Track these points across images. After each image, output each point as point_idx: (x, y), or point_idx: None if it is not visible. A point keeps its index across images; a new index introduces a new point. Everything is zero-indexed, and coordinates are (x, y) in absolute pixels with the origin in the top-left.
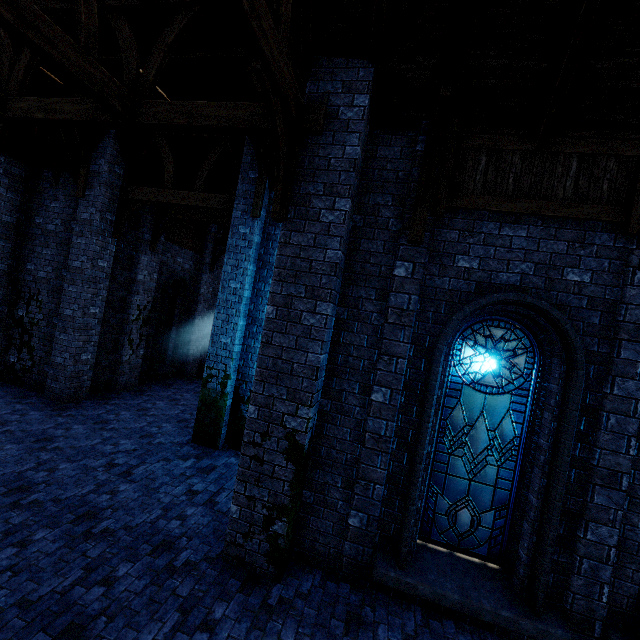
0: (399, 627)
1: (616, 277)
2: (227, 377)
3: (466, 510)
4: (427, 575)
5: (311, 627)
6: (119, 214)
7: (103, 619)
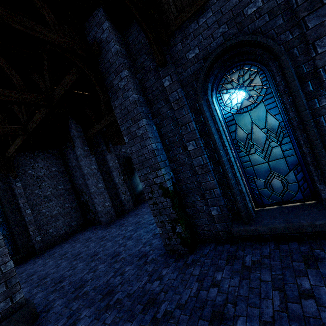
0: (259, 254)
1: None
2: None
3: (275, 179)
4: (263, 222)
5: (208, 266)
6: (89, 145)
7: (120, 286)
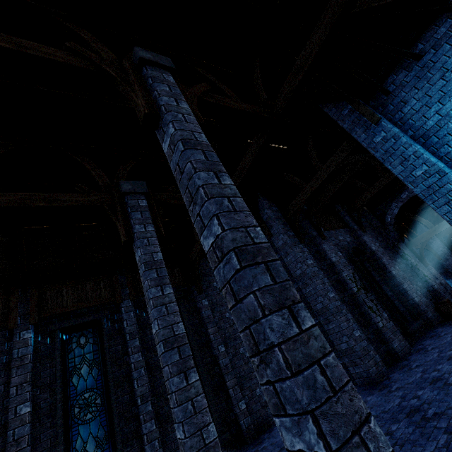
0: None
1: None
2: None
3: None
4: None
5: None
6: (293, 229)
7: None
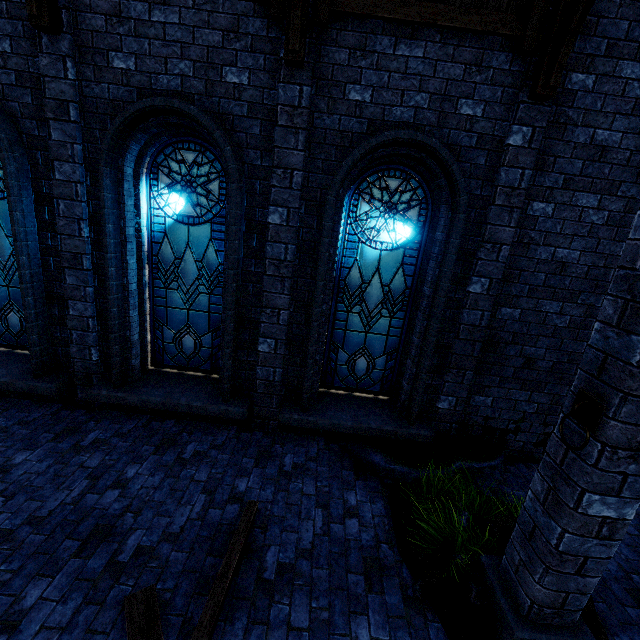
0: None
1: (34, 44)
2: None
3: (13, 314)
4: None
5: None
6: None
7: None
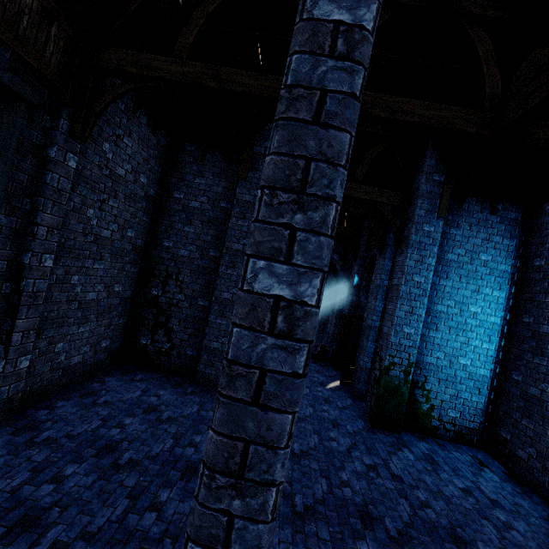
0: None
1: None
2: (410, 365)
3: None
4: None
5: None
6: None
7: None
